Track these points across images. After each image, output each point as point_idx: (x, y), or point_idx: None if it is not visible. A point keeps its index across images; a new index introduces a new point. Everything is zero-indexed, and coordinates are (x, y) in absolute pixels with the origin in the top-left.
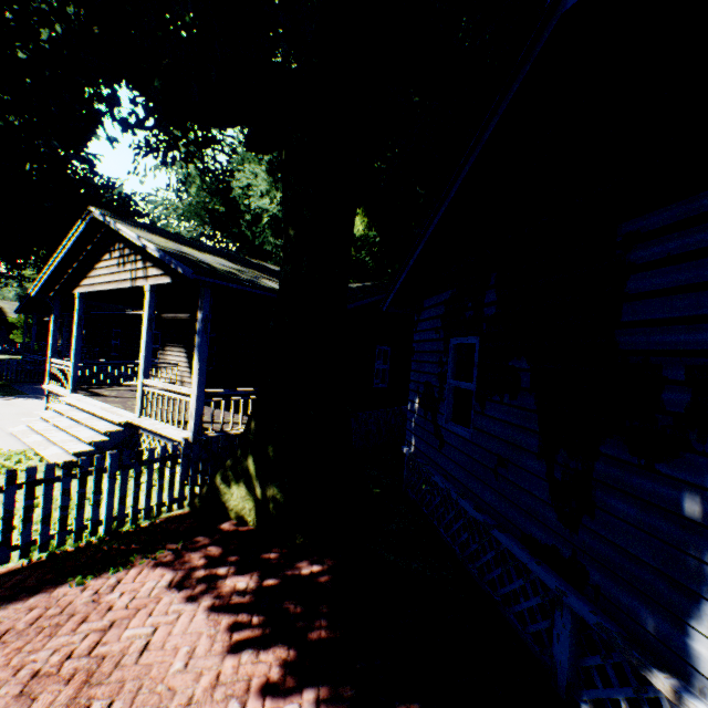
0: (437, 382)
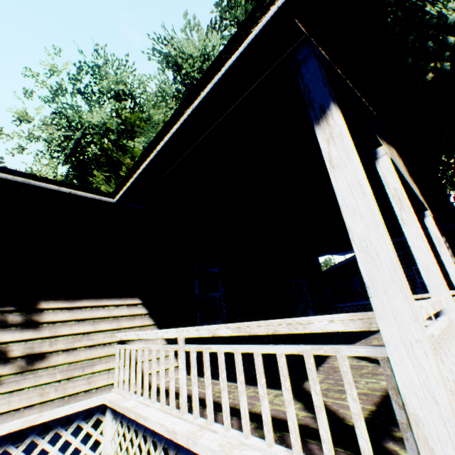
0: (409, 282)
